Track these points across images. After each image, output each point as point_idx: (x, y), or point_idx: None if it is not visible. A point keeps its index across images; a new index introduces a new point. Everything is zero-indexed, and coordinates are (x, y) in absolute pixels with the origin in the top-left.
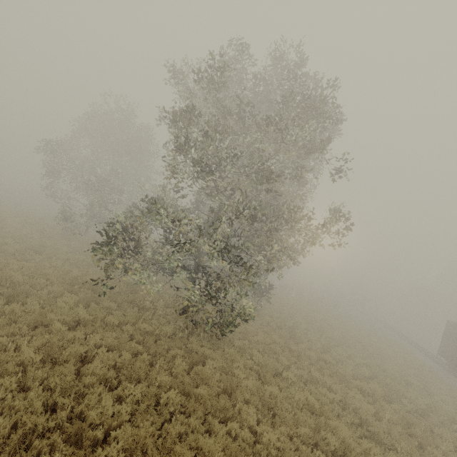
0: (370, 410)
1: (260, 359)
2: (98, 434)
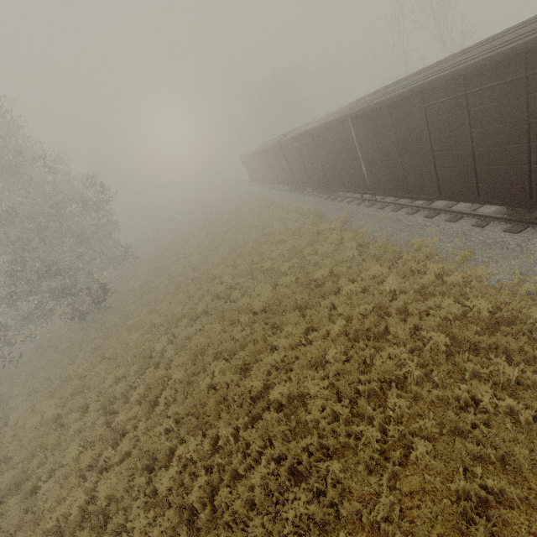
0: (198, 257)
1: (139, 292)
2: (77, 372)
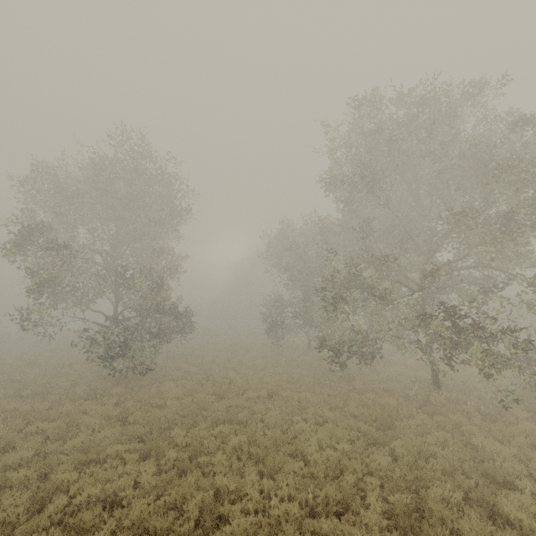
0: None
1: None
2: None
